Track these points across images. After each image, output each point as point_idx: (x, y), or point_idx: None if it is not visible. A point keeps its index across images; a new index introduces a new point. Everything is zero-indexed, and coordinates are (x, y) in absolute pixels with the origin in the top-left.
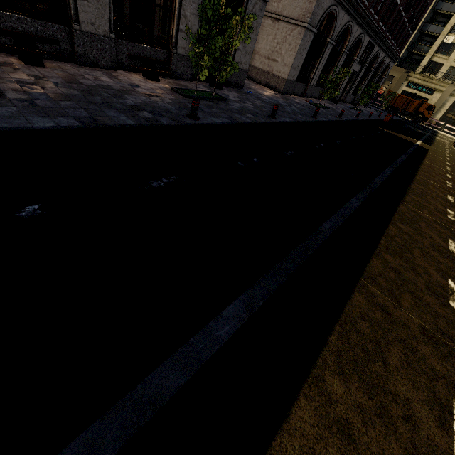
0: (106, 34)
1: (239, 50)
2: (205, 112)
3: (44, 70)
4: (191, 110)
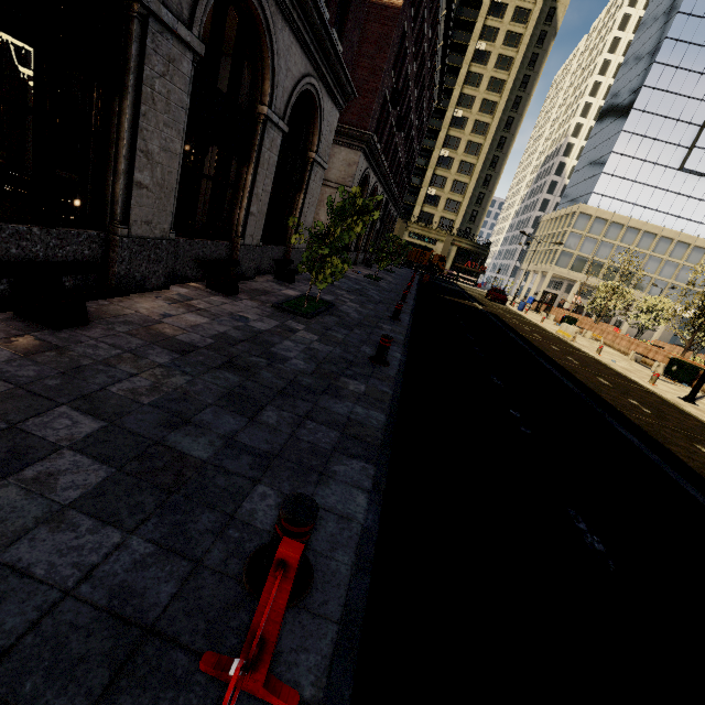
0: (165, 235)
1: (300, 227)
2: (365, 342)
3: (100, 332)
4: (381, 352)
